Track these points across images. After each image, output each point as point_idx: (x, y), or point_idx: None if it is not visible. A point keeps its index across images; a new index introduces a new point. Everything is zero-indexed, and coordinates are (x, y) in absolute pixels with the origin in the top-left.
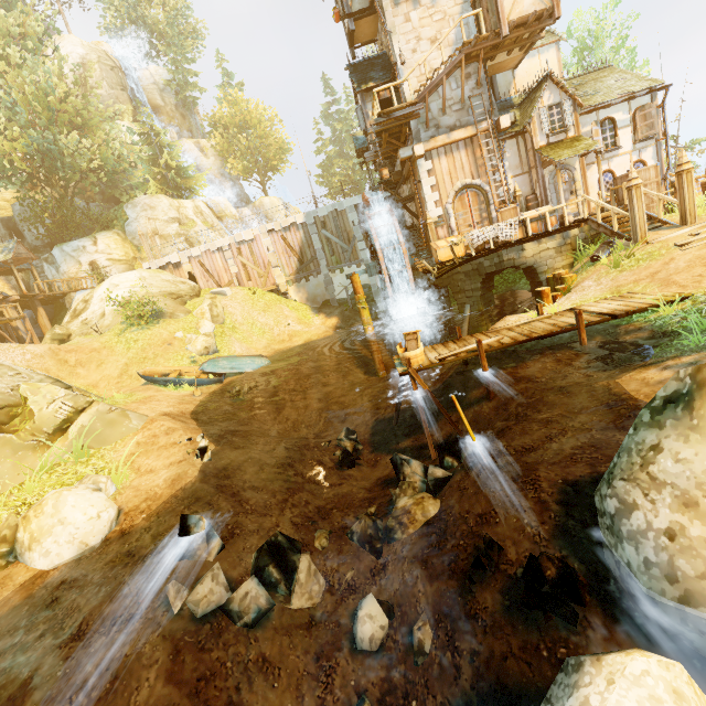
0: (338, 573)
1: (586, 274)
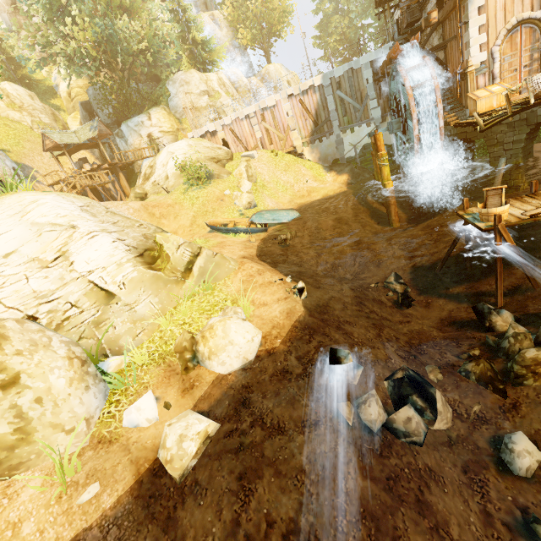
0: (462, 404)
1: None
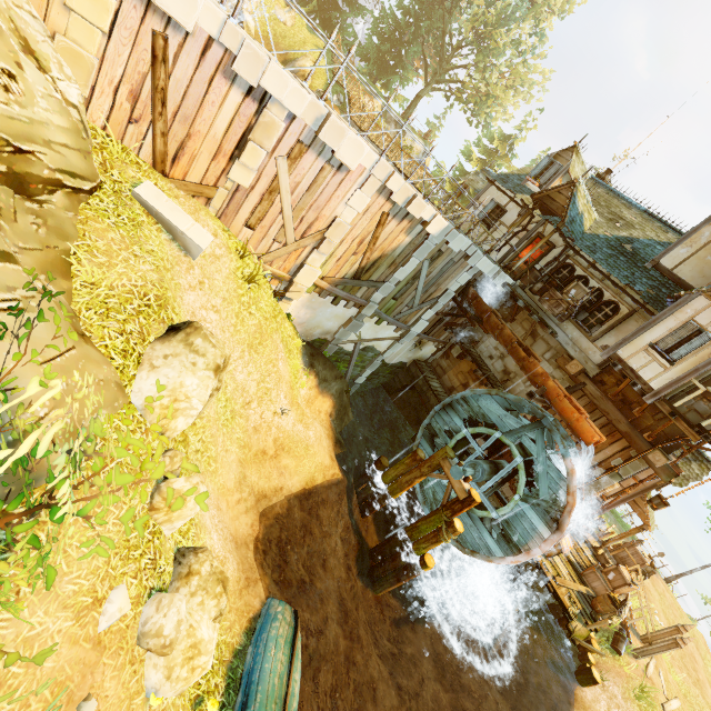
0: None
1: (606, 658)
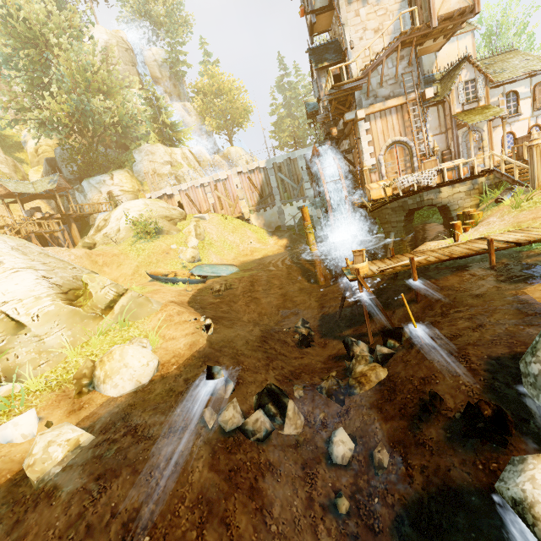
0: (313, 413)
1: (490, 212)
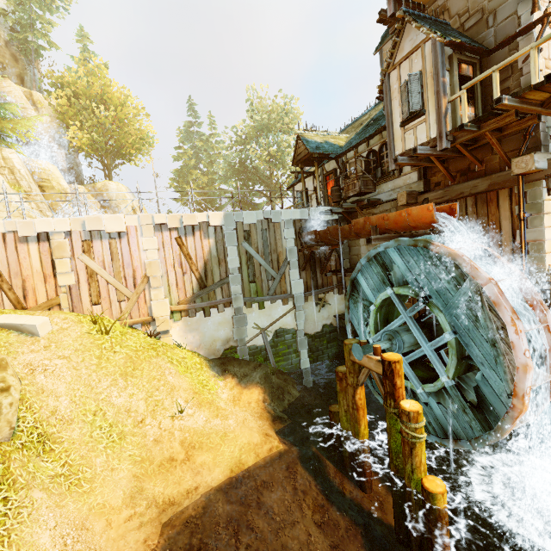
0: None
1: None
